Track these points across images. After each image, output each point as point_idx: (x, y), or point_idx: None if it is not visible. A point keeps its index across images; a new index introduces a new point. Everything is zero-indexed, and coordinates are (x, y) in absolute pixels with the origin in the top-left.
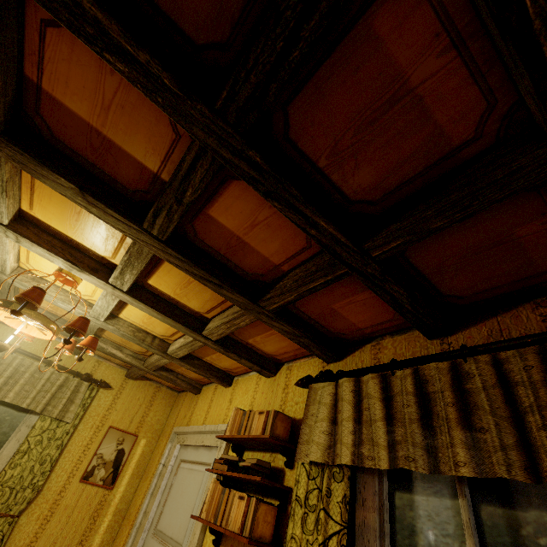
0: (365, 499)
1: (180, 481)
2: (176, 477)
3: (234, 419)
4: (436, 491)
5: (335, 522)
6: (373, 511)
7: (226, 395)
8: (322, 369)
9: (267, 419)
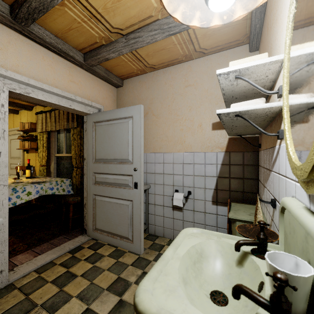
0: (52, 136)
1: (13, 145)
2: (11, 144)
3: (20, 125)
4: (63, 133)
5: (45, 141)
6: (53, 138)
7: (18, 117)
8: (44, 109)
9: (29, 124)
